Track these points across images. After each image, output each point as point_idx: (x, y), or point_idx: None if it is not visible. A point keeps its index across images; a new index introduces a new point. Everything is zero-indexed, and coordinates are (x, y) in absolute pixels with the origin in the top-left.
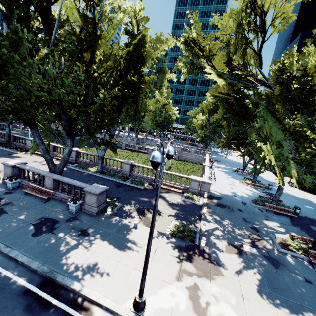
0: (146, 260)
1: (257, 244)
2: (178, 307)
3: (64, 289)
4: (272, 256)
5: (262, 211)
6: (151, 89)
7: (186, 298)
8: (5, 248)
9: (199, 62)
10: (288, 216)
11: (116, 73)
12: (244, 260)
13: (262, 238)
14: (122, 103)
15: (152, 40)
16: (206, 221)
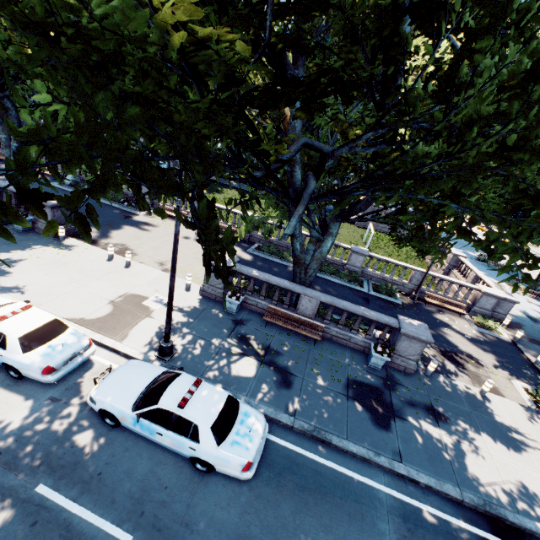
0: None
1: None
2: None
3: (528, 535)
4: None
5: None
6: None
7: None
8: (377, 457)
9: None
10: None
11: None
12: None
13: None
14: None
15: None
16: None
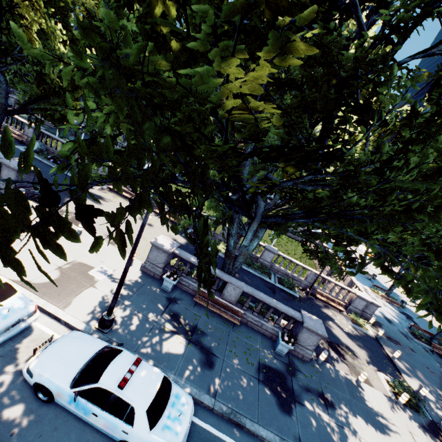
0: None
1: None
2: None
3: None
4: None
5: (428, 351)
6: None
7: None
8: None
9: None
10: None
11: None
12: None
13: None
14: None
15: None
16: (405, 373)
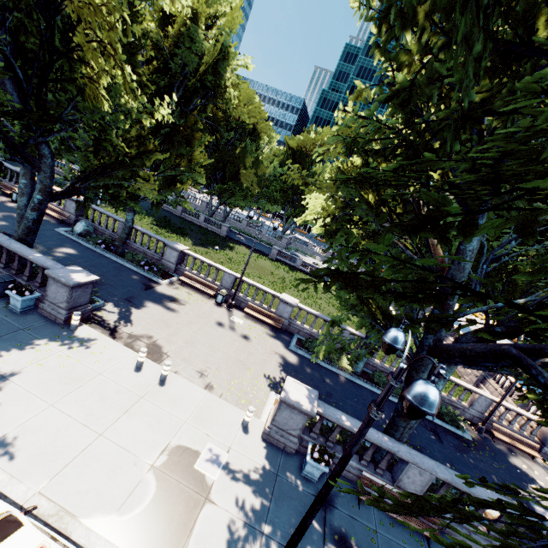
0: None
1: None
2: None
3: None
4: None
5: None
6: None
7: None
8: None
9: None
10: None
11: None
12: None
13: None
14: None
15: None
16: None
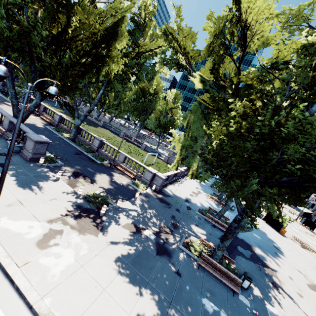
0: (1, 176)
1: (162, 234)
2: (25, 235)
3: None
4: (165, 246)
5: (201, 219)
6: (141, 78)
7: (41, 234)
8: None
9: (176, 59)
10: (223, 232)
11: (91, 44)
12: (132, 237)
13: (173, 233)
14: (87, 71)
15: (155, 34)
16: (130, 203)
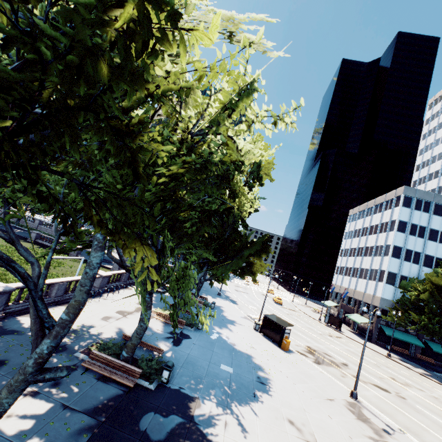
0: None
1: None
2: None
3: None
4: None
5: (75, 369)
6: None
7: None
8: None
9: None
10: (128, 386)
11: None
12: None
13: None
14: None
15: None
16: None
